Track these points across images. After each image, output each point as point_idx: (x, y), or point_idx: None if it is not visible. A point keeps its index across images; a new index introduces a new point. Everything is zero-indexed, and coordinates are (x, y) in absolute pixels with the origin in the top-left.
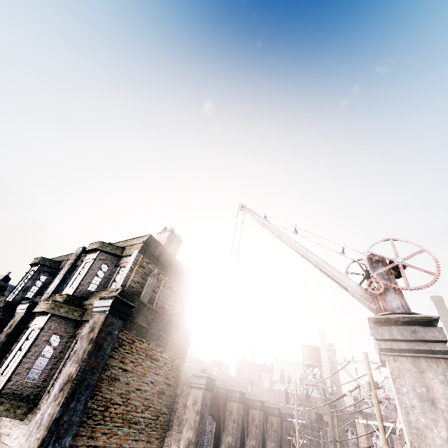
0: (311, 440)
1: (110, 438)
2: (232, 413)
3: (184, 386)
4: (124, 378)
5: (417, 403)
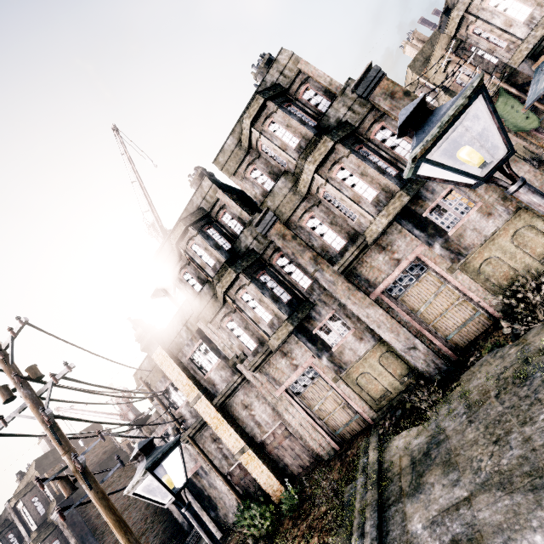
0: None
1: None
2: None
3: None
4: None
5: None
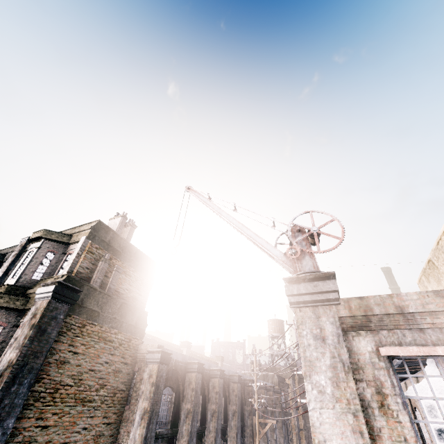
0: (273, 401)
1: (62, 417)
2: (190, 383)
3: (142, 363)
4: (75, 360)
5: (312, 342)
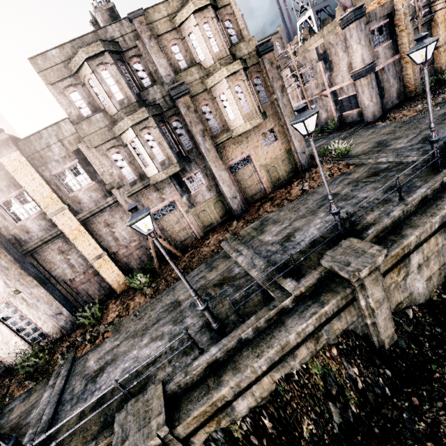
0: None
1: None
2: None
3: None
4: None
5: (360, 32)
